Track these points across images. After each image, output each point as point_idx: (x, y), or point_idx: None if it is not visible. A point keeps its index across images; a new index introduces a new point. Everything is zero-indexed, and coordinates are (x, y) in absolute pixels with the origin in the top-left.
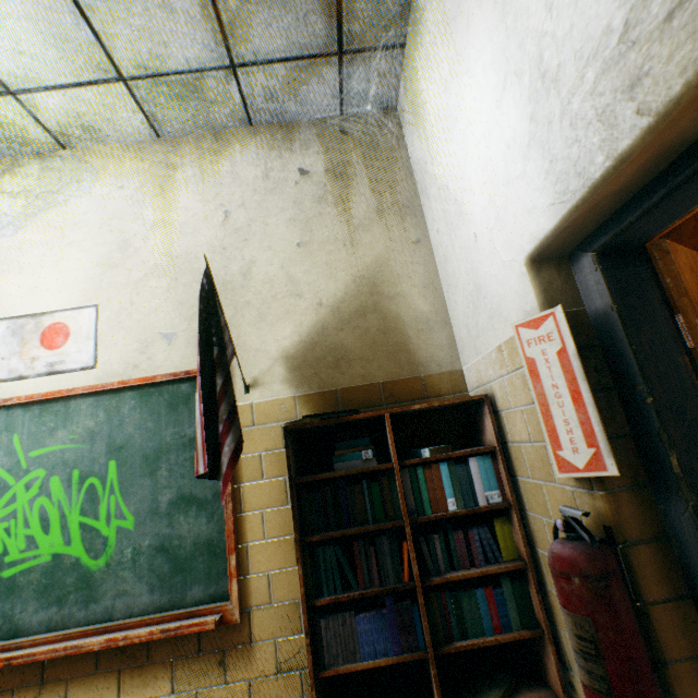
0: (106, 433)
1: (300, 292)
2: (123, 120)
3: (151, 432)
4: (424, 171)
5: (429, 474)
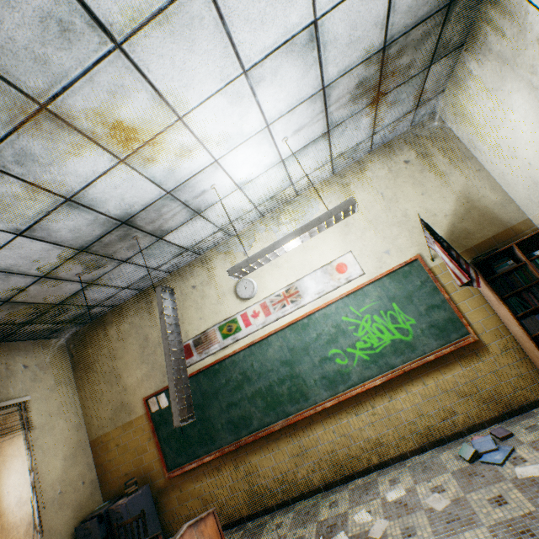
0: (384, 295)
1: (434, 214)
2: (323, 175)
3: (401, 289)
4: (473, 140)
5: None
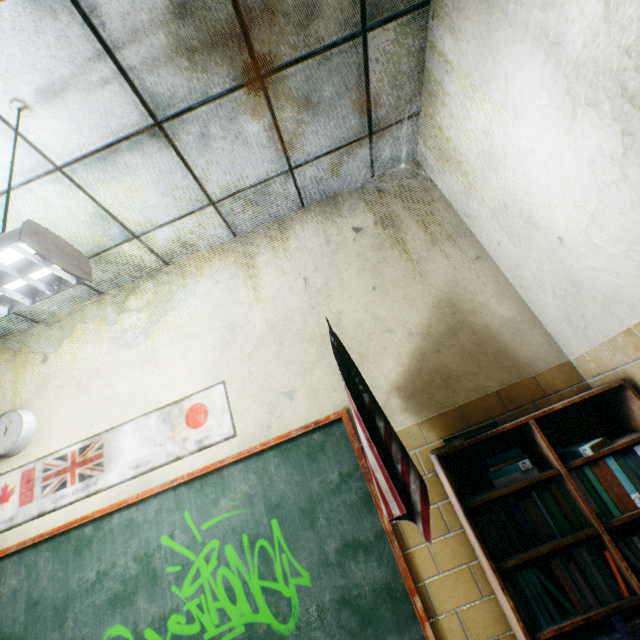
0: (260, 494)
1: (389, 328)
2: (210, 232)
3: (299, 485)
4: (467, 200)
5: (598, 473)
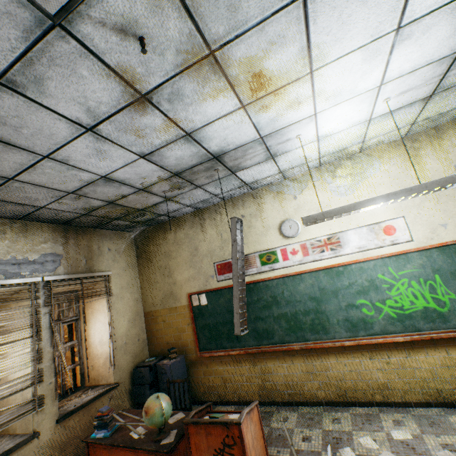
0: (428, 265)
1: None
2: (395, 136)
3: (449, 263)
4: None
5: None
